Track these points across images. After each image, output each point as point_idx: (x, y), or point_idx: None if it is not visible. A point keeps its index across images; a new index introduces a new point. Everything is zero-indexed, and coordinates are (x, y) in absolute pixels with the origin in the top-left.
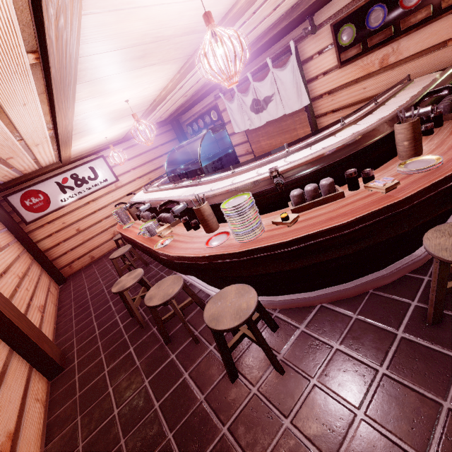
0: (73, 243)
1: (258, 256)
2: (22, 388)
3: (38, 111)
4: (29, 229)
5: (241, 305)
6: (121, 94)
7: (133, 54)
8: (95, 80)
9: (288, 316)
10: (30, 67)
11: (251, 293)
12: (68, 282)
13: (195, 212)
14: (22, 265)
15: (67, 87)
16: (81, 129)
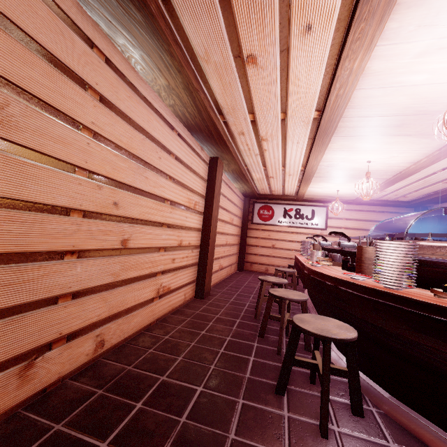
0: (264, 251)
1: (382, 301)
2: (186, 281)
3: (302, 150)
4: (250, 226)
5: (332, 330)
6: (367, 155)
7: (389, 122)
8: (349, 137)
9: (386, 424)
10: (312, 119)
11: (351, 333)
12: (243, 272)
13: (357, 249)
14: (232, 240)
15: (326, 135)
16: (322, 174)
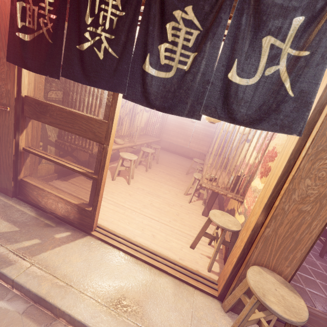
0: None
1: None
2: None
3: None
4: None
5: None
6: None
7: None
8: None
9: None
10: None
11: None
12: None
13: None
14: None
15: None
16: None
